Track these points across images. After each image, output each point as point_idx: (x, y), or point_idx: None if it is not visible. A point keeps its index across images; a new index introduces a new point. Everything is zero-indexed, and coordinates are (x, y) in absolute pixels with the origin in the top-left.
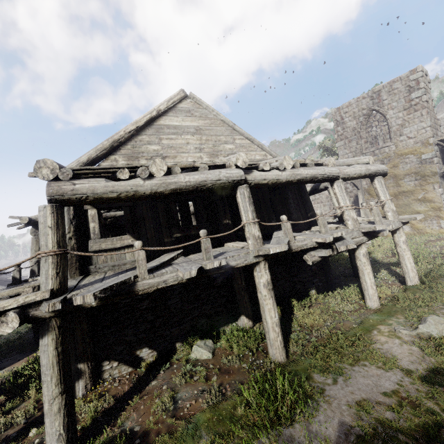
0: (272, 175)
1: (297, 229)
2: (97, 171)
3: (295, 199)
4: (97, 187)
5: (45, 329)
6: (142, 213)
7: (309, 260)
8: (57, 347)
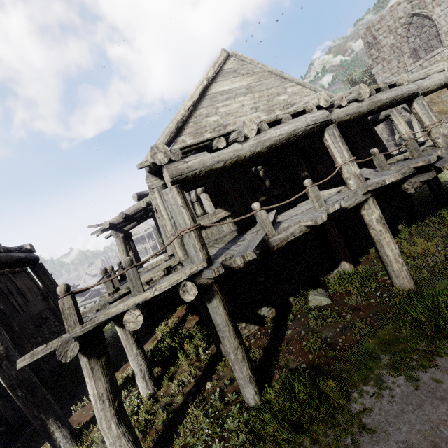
0: (353, 109)
1: (370, 167)
2: (191, 148)
3: (362, 136)
4: (206, 160)
5: (211, 294)
6: (224, 185)
7: (409, 188)
8: (225, 308)
